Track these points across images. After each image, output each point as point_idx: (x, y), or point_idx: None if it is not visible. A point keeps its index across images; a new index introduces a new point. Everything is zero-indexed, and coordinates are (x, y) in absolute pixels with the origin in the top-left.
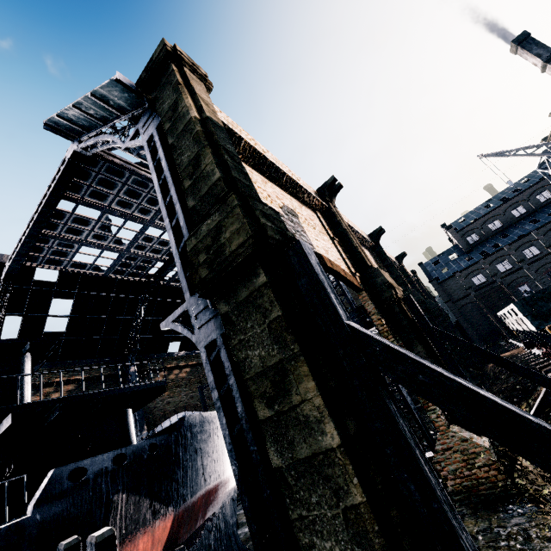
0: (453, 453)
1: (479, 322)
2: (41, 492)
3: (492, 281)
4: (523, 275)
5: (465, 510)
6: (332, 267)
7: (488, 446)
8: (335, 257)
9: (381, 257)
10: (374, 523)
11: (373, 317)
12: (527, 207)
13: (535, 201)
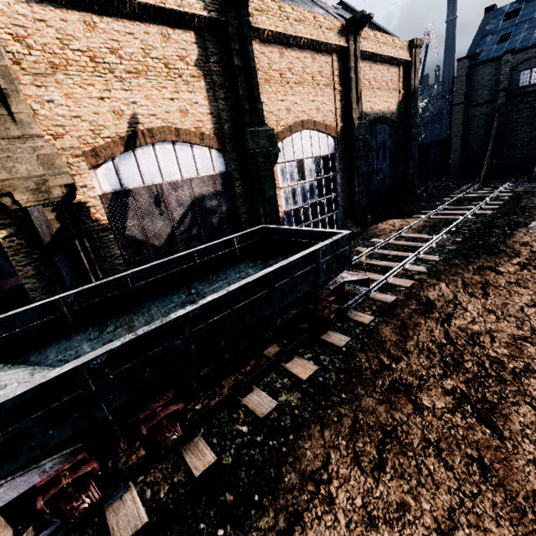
0: None
1: (476, 147)
2: None
3: None
4: None
5: None
6: None
7: None
8: None
9: (228, 48)
10: None
11: None
12: None
13: None
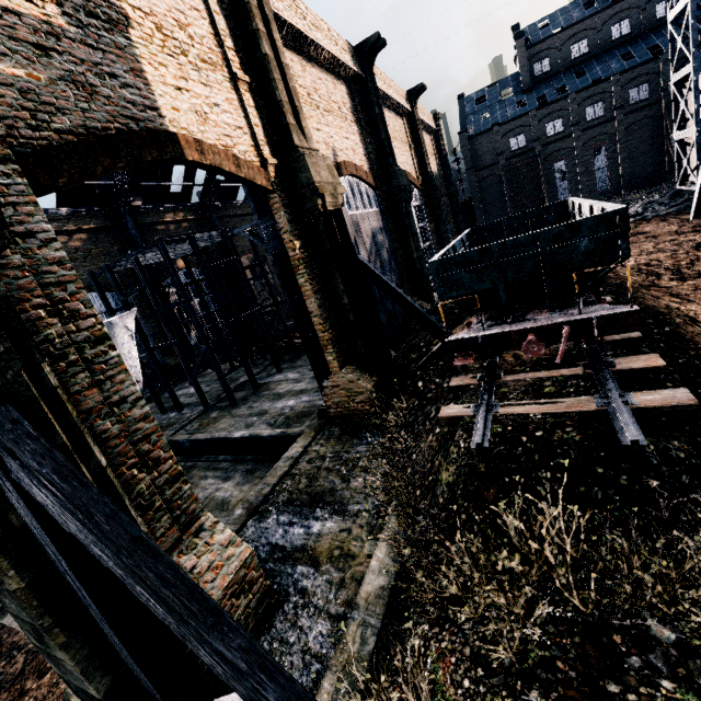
0: (340, 390)
1: (493, 203)
2: None
3: (532, 148)
4: (569, 146)
5: (337, 431)
6: (201, 159)
7: (371, 388)
8: (226, 127)
9: (367, 100)
10: (33, 600)
11: (284, 236)
12: (635, 23)
13: (650, 15)
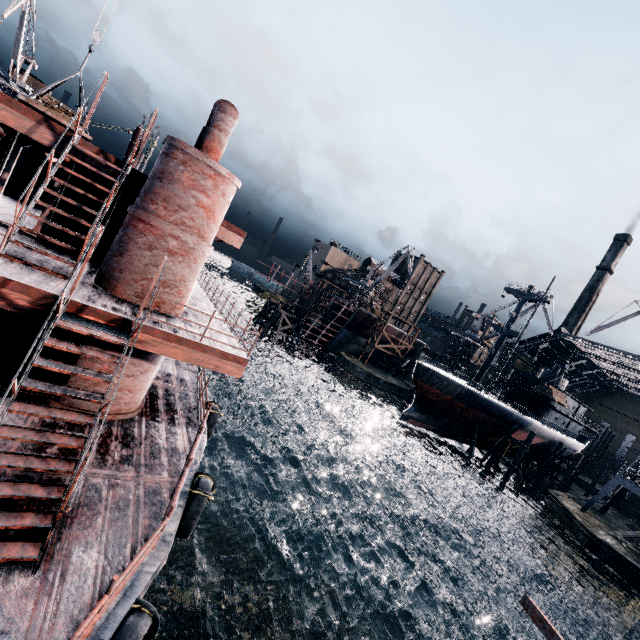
0: None
1: None
2: (586, 443)
3: None
4: None
5: None
6: None
7: None
8: None
9: None
10: None
11: None
12: None
13: None
